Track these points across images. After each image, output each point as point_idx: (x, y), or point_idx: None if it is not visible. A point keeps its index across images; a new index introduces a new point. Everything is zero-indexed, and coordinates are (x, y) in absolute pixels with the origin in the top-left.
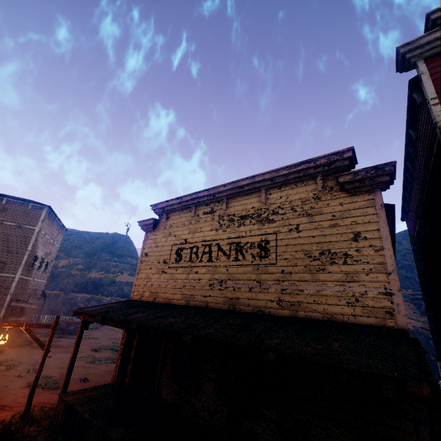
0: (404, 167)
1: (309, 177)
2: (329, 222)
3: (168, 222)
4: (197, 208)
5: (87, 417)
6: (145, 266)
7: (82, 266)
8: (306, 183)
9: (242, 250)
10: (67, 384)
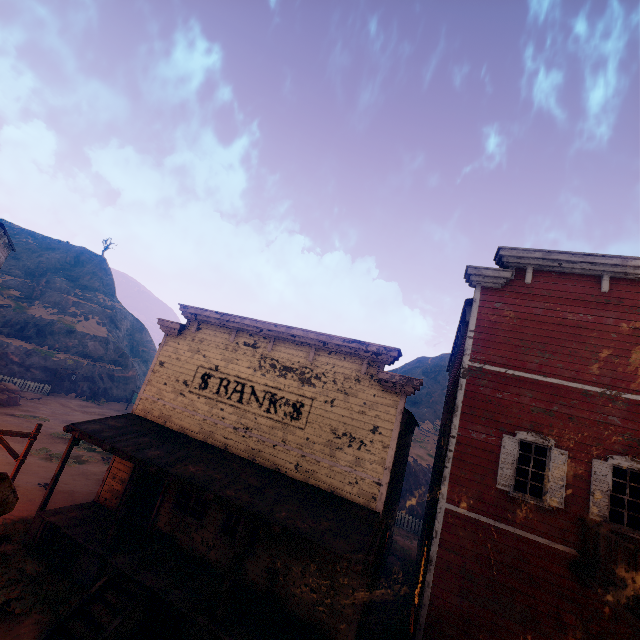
0: (454, 342)
1: (358, 356)
2: (360, 408)
3: (199, 334)
4: (238, 333)
5: (80, 542)
6: (158, 378)
7: (18, 292)
8: (354, 360)
9: (276, 403)
10: (47, 502)
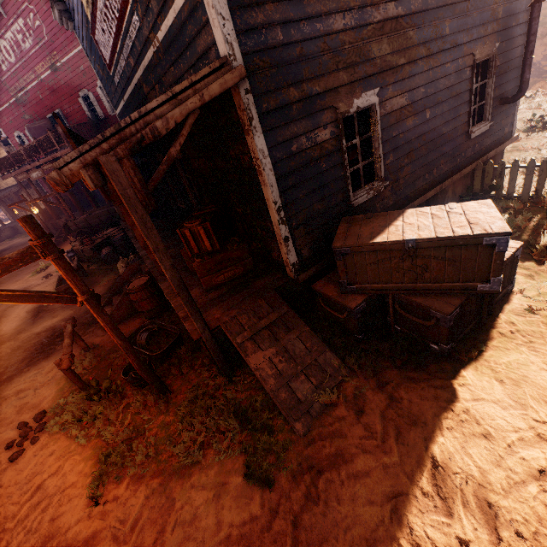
0: None
1: None
2: None
3: None
4: None
5: None
6: None
7: None
8: None
9: None
10: None
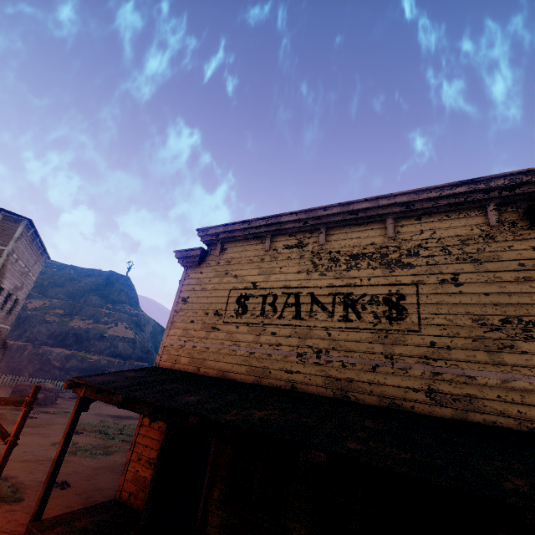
0: None
1: (472, 205)
2: (514, 273)
3: (224, 255)
4: (274, 239)
5: None
6: (182, 317)
7: (62, 310)
8: (465, 214)
9: (355, 305)
10: (43, 506)
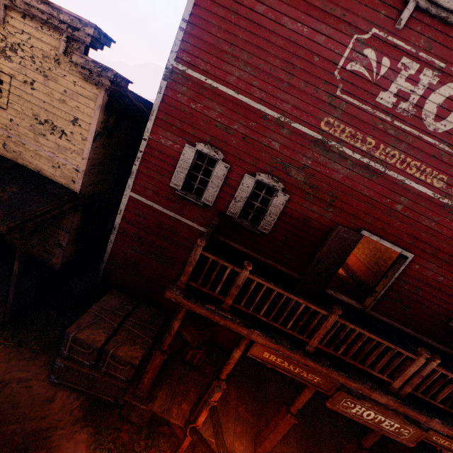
0: None
1: (54, 28)
2: (61, 95)
3: None
4: None
5: None
6: None
7: None
8: (52, 34)
9: None
10: None
